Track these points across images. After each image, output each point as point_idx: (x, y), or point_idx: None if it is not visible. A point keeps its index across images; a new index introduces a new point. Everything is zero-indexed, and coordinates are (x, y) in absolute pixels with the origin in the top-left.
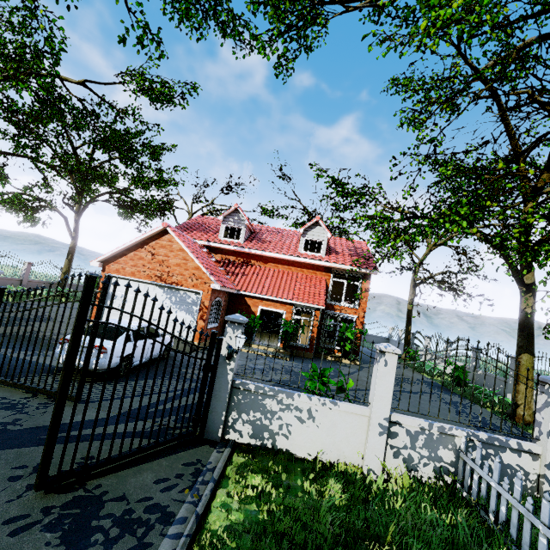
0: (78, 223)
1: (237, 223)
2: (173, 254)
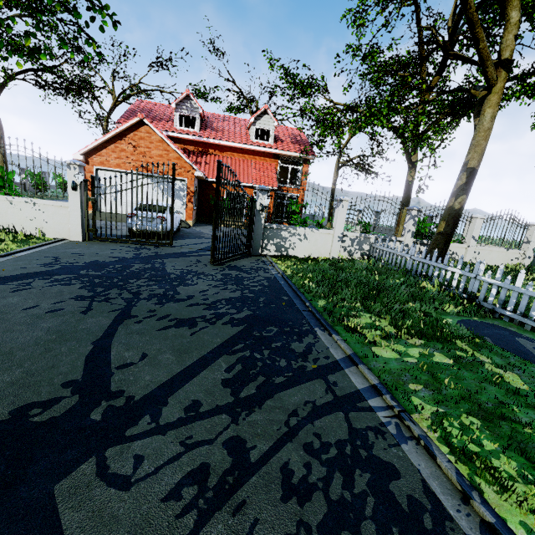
0: None
1: (190, 110)
2: (153, 146)
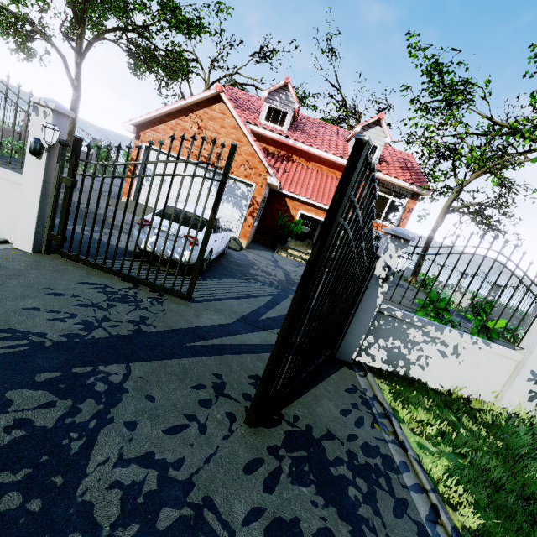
0: (80, 69)
1: (284, 104)
2: (224, 131)
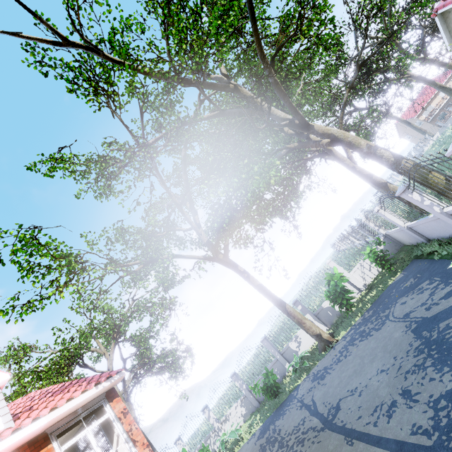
0: None
1: None
2: None
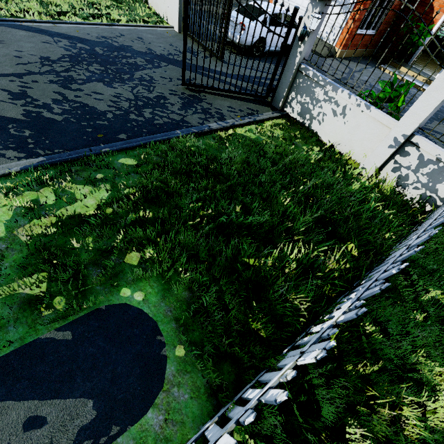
0: None
1: None
2: None
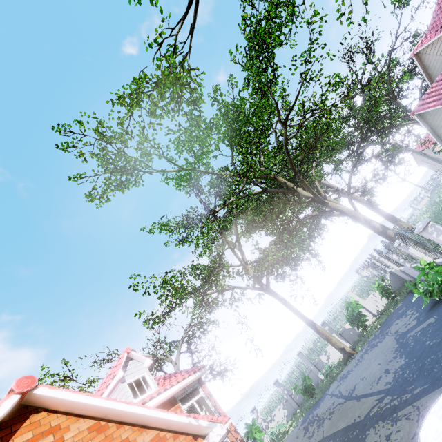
0: None
1: None
2: None
